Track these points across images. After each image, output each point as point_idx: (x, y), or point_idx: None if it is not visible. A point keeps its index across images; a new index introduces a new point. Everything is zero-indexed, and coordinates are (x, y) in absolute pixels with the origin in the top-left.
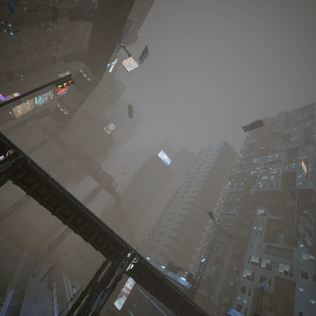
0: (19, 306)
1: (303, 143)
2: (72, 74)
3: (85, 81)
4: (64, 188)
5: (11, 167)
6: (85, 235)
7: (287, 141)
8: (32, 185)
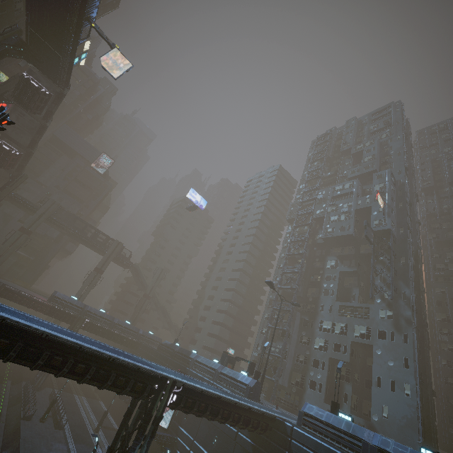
0: None
1: (379, 164)
2: (8, 80)
3: (38, 94)
4: (41, 331)
5: None
6: (96, 383)
7: (358, 163)
8: None
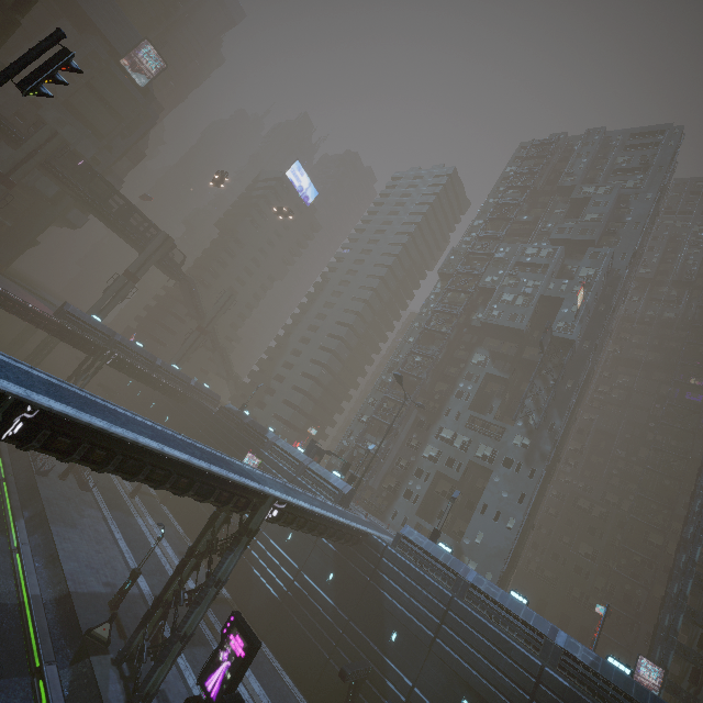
0: (51, 545)
1: (601, 232)
2: None
3: None
4: (150, 449)
5: (2, 422)
6: (196, 497)
7: (574, 215)
8: (73, 451)
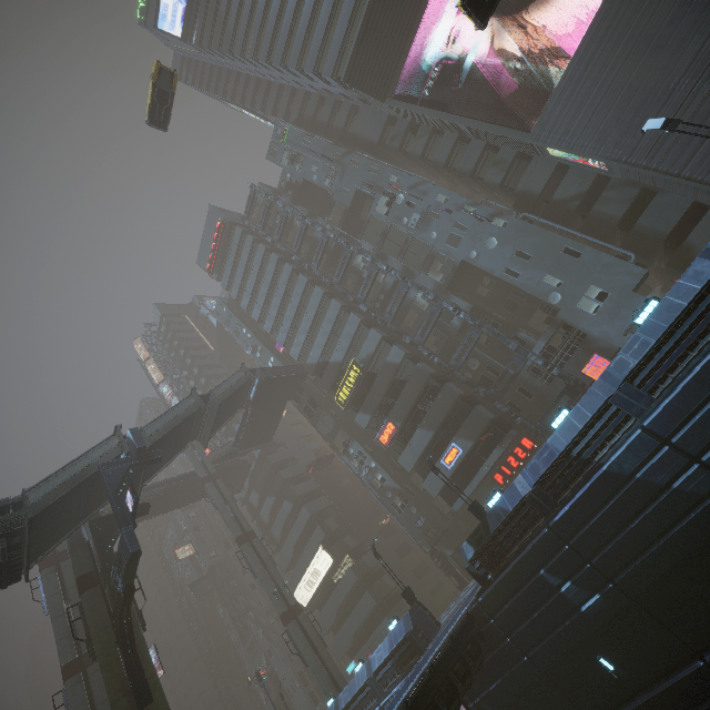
0: None
1: None
2: None
3: None
4: None
5: None
6: None
7: None
8: None
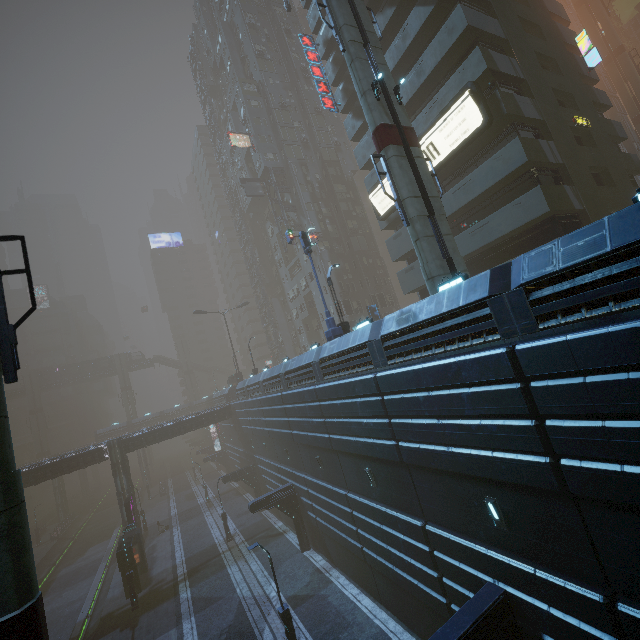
0: None
1: (241, 67)
2: None
3: None
4: None
5: None
6: (59, 474)
7: None
8: None
